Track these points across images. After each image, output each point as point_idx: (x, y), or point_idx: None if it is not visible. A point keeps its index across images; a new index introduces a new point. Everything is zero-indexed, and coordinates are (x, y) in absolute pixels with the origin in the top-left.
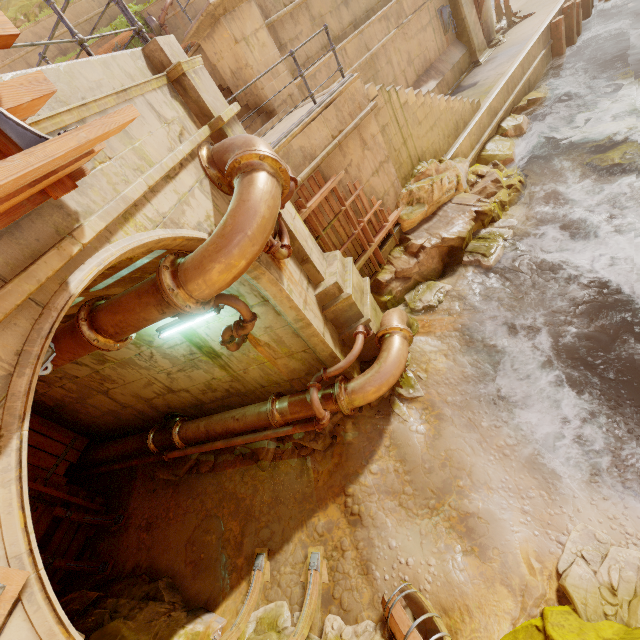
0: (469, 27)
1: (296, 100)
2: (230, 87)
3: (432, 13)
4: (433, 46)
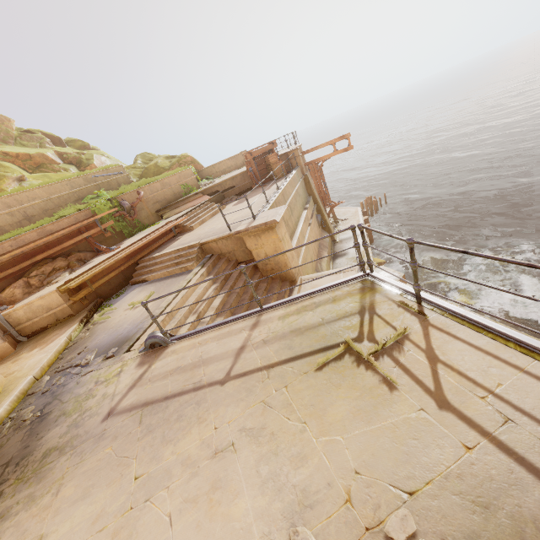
0: (328, 224)
1: (300, 272)
2: (258, 264)
3: (314, 217)
4: (318, 233)
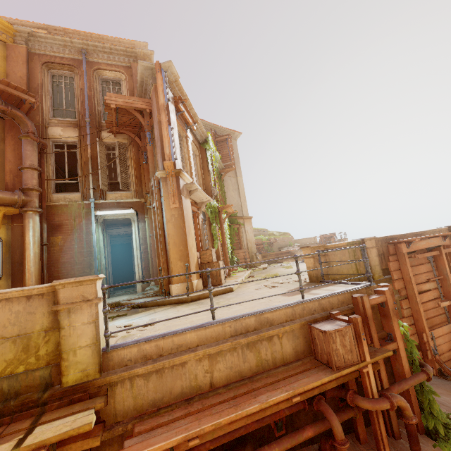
0: None
1: None
2: None
3: None
4: None
